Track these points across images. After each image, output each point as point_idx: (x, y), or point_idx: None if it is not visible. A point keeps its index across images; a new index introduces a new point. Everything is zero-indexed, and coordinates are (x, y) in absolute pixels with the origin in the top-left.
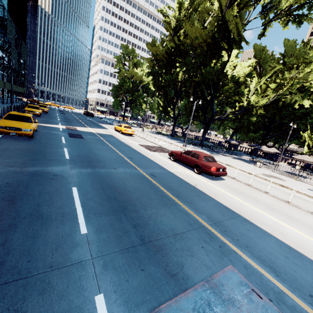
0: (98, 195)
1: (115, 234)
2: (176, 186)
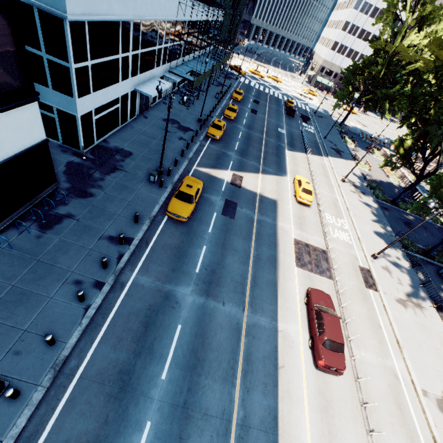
0: (188, 342)
1: (175, 390)
2: (259, 358)
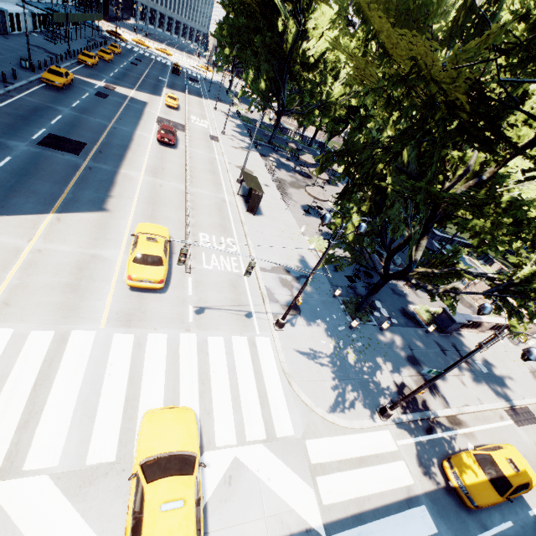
0: (68, 121)
1: (61, 127)
2: (120, 135)
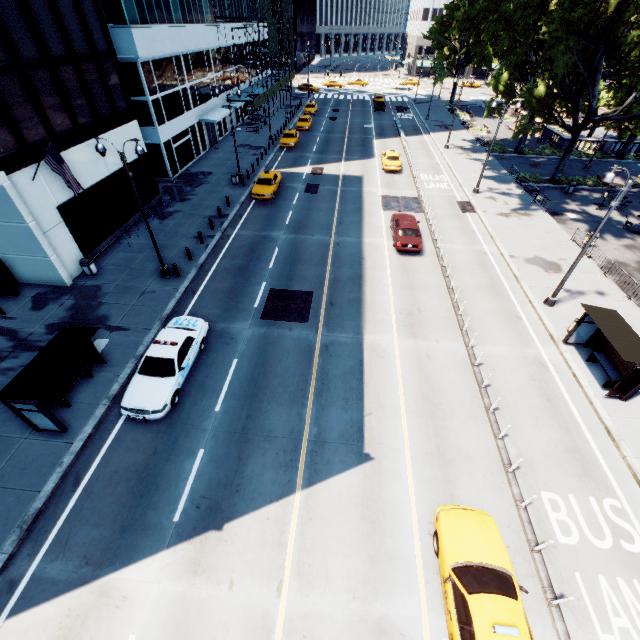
0: (286, 254)
1: (280, 271)
2: (346, 255)
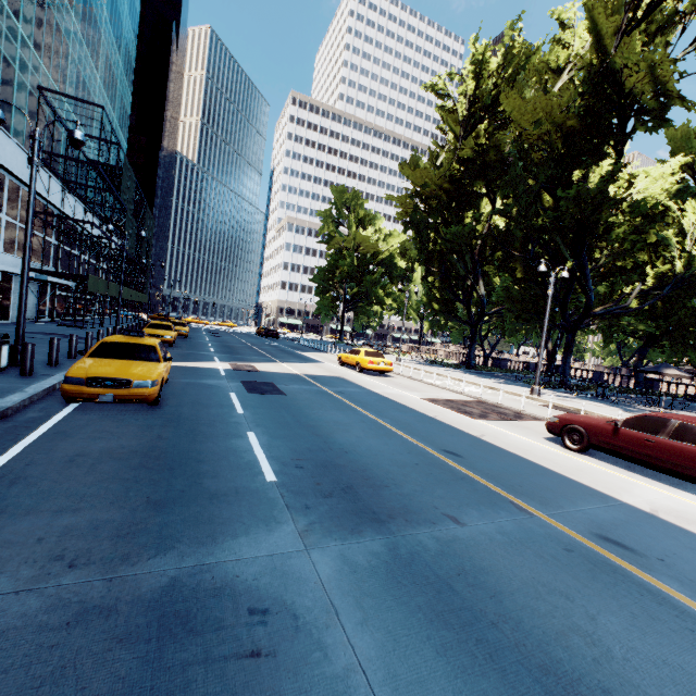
0: None
1: None
2: None
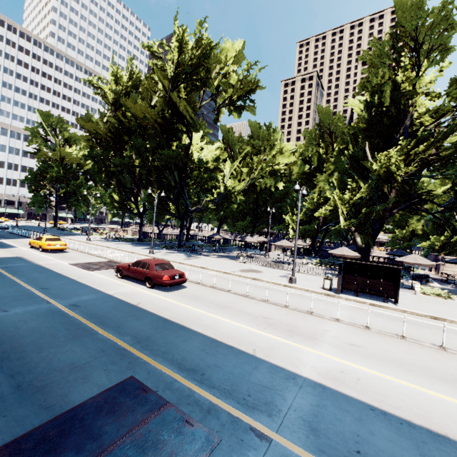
0: None
1: None
2: (108, 311)
